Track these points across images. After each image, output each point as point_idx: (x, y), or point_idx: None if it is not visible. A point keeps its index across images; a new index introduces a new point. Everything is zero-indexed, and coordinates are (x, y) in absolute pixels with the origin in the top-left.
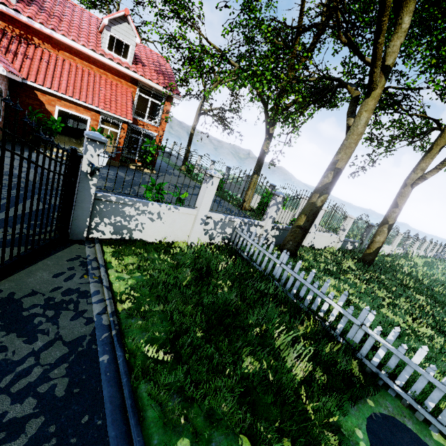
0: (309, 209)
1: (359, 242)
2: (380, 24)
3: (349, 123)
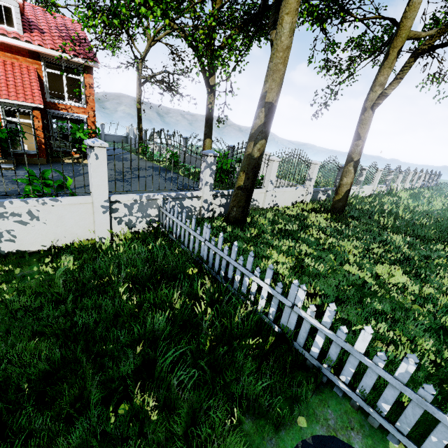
0: (246, 163)
1: (333, 189)
2: None
3: (273, 38)
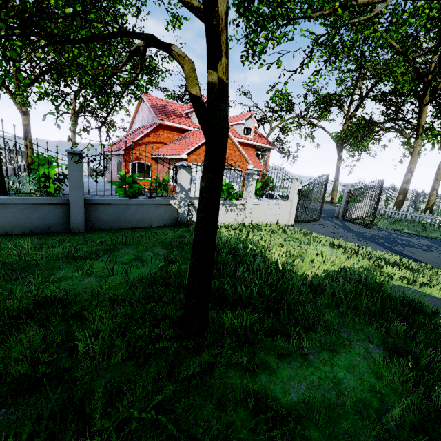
0: (403, 191)
1: (414, 205)
2: (420, 116)
3: (410, 151)
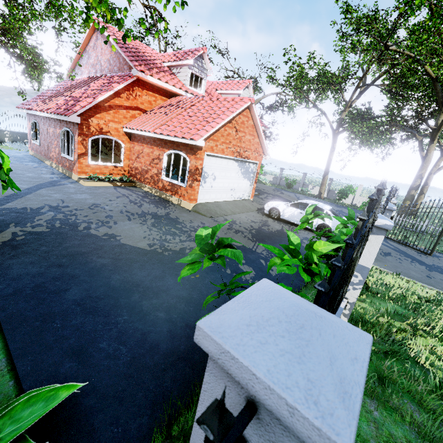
0: (411, 198)
1: None
2: None
3: (423, 155)
